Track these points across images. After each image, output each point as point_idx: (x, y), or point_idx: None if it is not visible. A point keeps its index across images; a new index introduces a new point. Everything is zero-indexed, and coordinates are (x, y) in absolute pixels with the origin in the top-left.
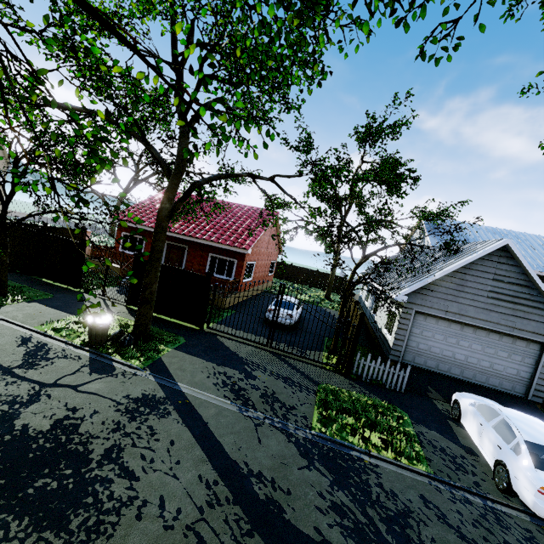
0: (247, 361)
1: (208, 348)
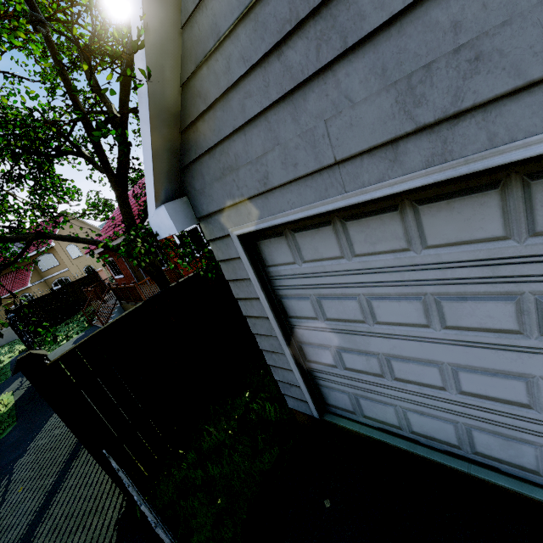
0: (5, 482)
1: (4, 450)
